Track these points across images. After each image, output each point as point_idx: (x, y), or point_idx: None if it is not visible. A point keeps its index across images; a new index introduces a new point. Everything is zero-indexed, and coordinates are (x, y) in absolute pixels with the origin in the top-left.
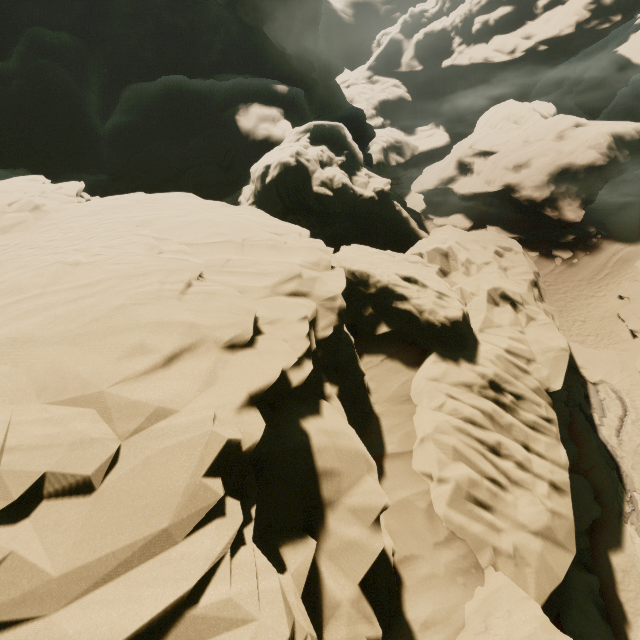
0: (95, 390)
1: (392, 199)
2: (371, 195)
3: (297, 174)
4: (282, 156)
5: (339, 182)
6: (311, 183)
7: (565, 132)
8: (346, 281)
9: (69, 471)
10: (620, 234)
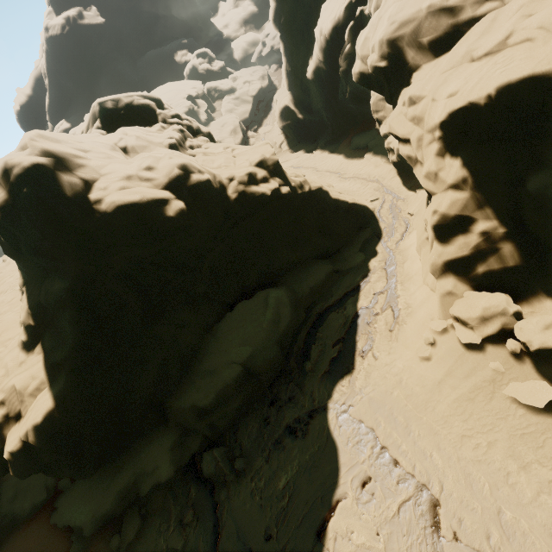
0: (170, 95)
1: (229, 67)
2: (217, 68)
3: (194, 69)
4: (188, 65)
5: (205, 67)
6: (198, 70)
7: None
8: (208, 89)
9: (171, 98)
10: None
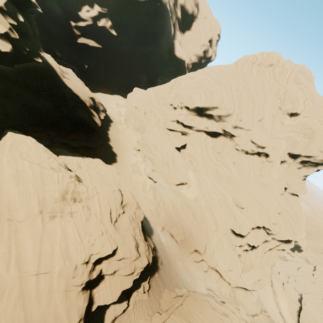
0: None
1: None
2: None
3: None
4: None
5: None
6: None
7: (124, 203)
8: None
9: None
10: (147, 230)
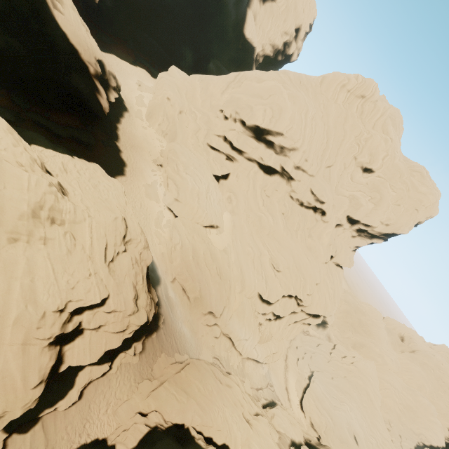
0: None
1: None
2: None
3: None
4: None
5: None
6: None
7: (128, 238)
8: None
9: None
10: (153, 279)
